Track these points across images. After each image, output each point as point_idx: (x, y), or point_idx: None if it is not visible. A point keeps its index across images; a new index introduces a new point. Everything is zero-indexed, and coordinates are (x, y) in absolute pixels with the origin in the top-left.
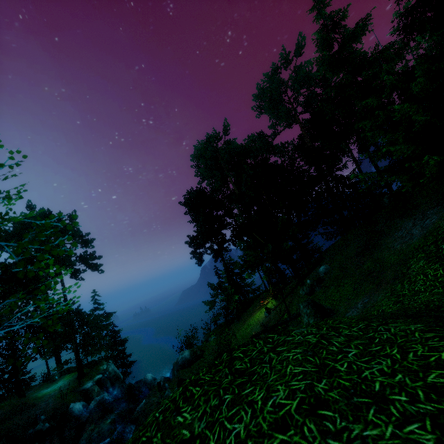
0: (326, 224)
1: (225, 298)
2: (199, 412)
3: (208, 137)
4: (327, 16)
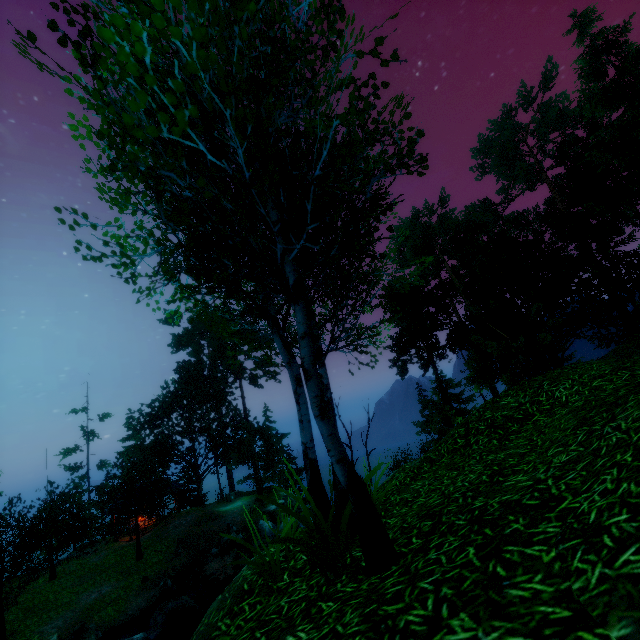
0: (597, 326)
1: (442, 419)
2: (520, 396)
3: (415, 211)
4: (596, 34)
